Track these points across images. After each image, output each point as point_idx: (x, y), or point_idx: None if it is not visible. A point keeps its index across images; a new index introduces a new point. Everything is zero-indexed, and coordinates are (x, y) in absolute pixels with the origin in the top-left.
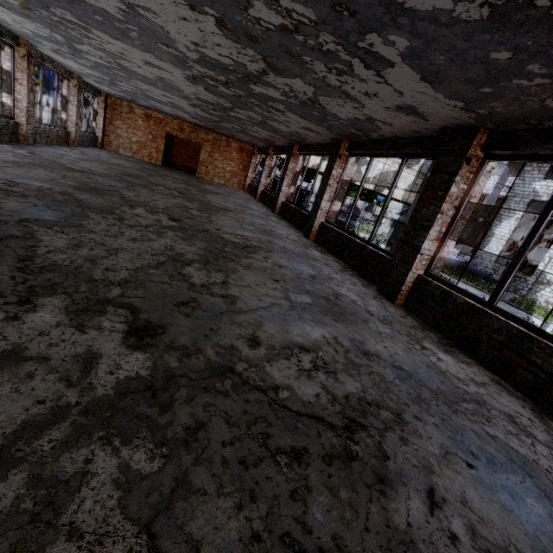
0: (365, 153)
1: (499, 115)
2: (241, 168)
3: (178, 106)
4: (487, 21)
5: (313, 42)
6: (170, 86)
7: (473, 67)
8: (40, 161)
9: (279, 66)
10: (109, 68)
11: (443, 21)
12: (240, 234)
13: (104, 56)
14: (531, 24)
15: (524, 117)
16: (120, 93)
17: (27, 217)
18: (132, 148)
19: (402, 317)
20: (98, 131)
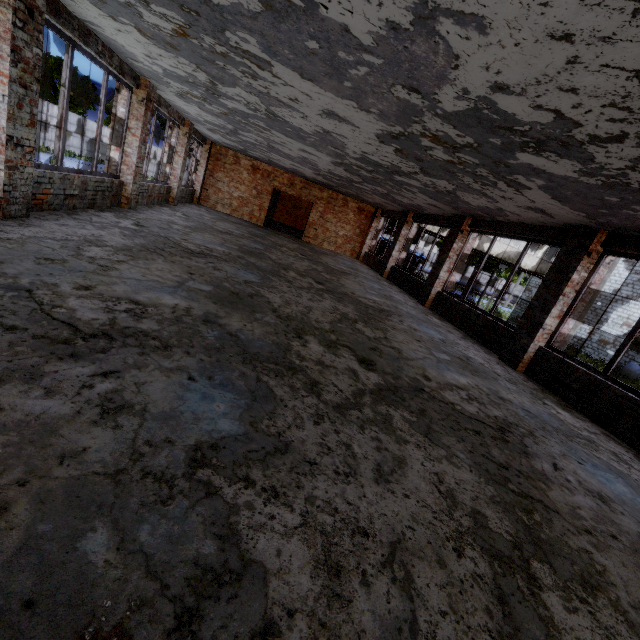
0: None
1: None
2: (357, 232)
3: (309, 162)
4: None
5: None
6: (329, 142)
7: None
8: (152, 240)
9: None
10: (246, 116)
11: None
12: (456, 383)
13: (256, 102)
14: None
15: None
16: (232, 143)
17: (195, 437)
18: (232, 204)
19: None
20: (197, 184)
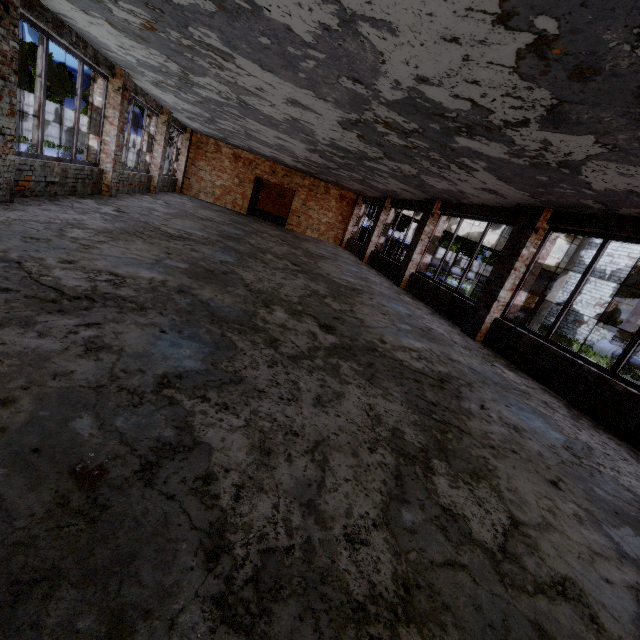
0: (589, 231)
1: None
2: (339, 219)
3: (286, 149)
4: None
5: None
6: (299, 129)
7: None
8: (132, 224)
9: (574, 117)
10: (220, 105)
11: None
12: (410, 347)
13: (226, 91)
14: None
15: None
16: (212, 131)
17: (163, 369)
18: (215, 193)
19: None
20: (179, 173)
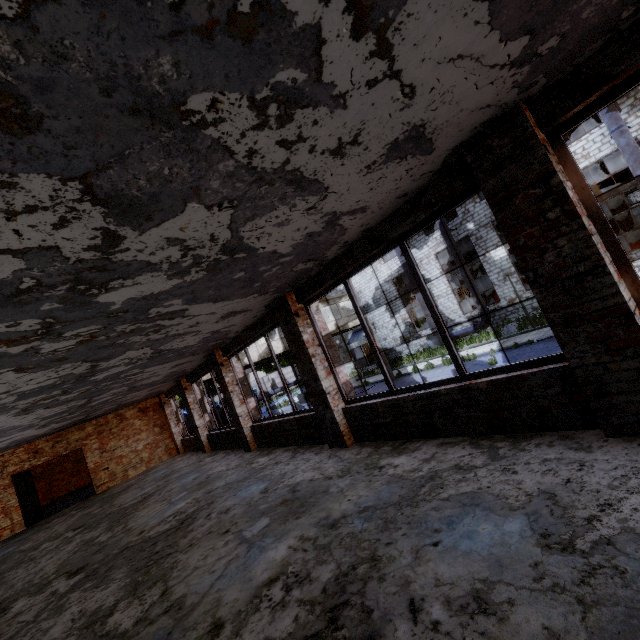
0: (328, 285)
1: (575, 34)
2: (158, 431)
3: (2, 430)
4: None
5: None
6: None
7: None
8: None
9: (137, 193)
10: None
11: None
12: (268, 575)
13: None
14: None
15: (618, 9)
16: None
17: None
18: None
19: None
20: None
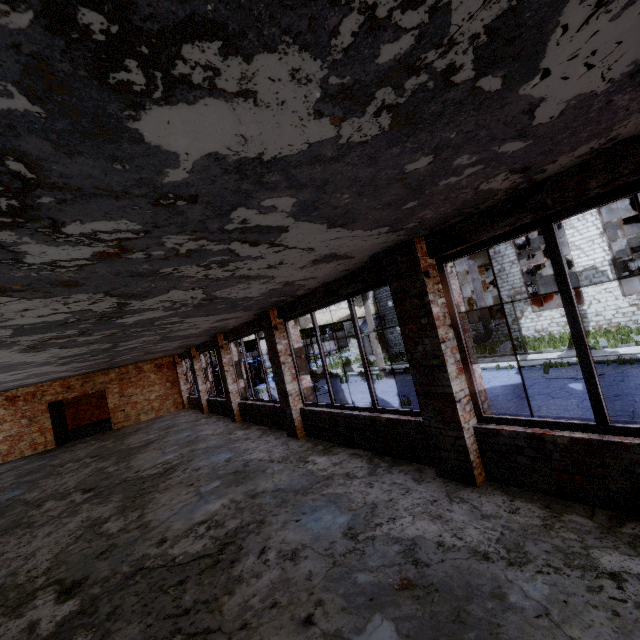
0: (301, 312)
1: (431, 220)
2: (169, 386)
3: (44, 373)
4: (391, 131)
5: (161, 252)
6: (11, 366)
7: (389, 190)
8: None
9: (137, 291)
10: None
11: (329, 155)
12: (202, 519)
13: None
14: (451, 111)
15: (458, 211)
16: None
17: None
18: None
19: (513, 513)
20: None
